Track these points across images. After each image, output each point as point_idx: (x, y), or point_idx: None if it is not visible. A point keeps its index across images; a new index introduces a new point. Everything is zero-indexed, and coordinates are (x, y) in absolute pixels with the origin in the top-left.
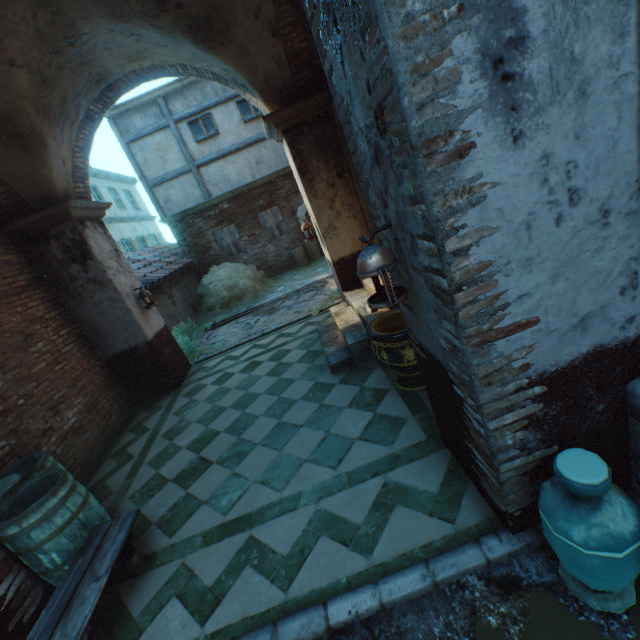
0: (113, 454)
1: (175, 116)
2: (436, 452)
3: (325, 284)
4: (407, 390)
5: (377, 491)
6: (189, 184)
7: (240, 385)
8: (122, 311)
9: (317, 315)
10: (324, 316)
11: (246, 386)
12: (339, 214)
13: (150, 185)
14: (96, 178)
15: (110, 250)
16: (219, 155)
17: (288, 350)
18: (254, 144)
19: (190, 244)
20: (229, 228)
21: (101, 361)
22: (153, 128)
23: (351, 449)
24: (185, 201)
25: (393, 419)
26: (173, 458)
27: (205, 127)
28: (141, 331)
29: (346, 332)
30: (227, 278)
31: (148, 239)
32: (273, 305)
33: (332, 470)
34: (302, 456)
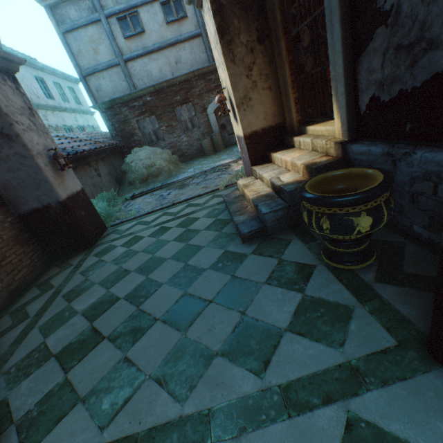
0: (12, 311)
1: (106, 11)
2: (425, 373)
3: (229, 167)
4: (341, 268)
5: (339, 437)
6: (117, 76)
7: (147, 248)
8: (32, 169)
9: (223, 189)
10: (230, 190)
11: (153, 250)
12: (255, 84)
13: (83, 74)
14: (43, 72)
15: (22, 106)
16: (144, 52)
17: (196, 218)
18: (174, 45)
19: (117, 129)
20: (150, 118)
21: (13, 217)
22: (86, 20)
23: (280, 345)
24: (114, 91)
25: (332, 306)
26: (65, 325)
27: (132, 24)
28: (53, 190)
29: (258, 201)
30: (146, 158)
31: (87, 129)
32: (184, 182)
33: (256, 377)
34: (212, 346)
